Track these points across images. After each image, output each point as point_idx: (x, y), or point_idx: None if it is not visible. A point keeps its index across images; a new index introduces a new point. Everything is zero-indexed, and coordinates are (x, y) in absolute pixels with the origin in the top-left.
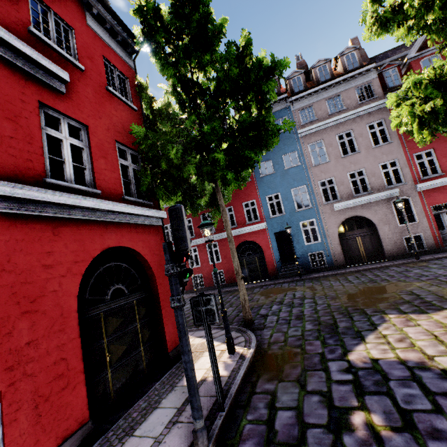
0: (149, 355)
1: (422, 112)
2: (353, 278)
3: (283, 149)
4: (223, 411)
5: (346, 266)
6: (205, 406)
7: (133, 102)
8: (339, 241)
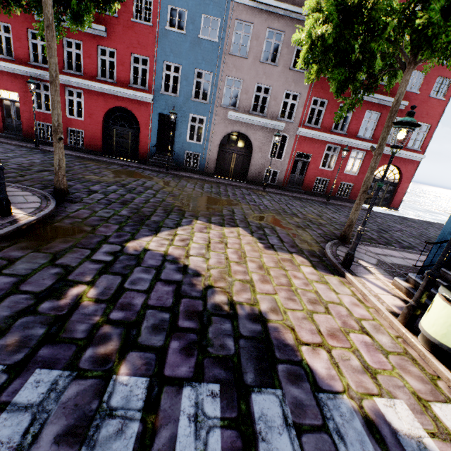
0: None
1: (317, 35)
2: (208, 186)
3: (207, 6)
4: None
5: (213, 175)
6: None
7: None
8: (219, 151)
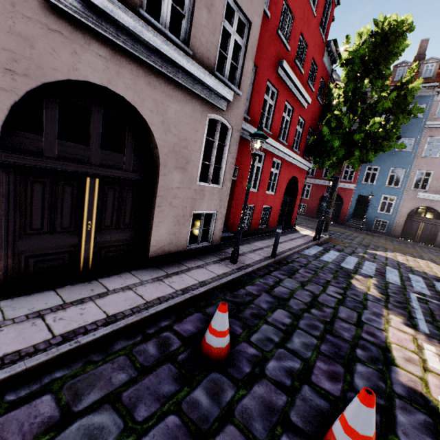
0: (285, 221)
1: None
2: (396, 242)
3: (404, 133)
4: (318, 240)
5: (399, 237)
6: (312, 238)
7: (322, 100)
8: (405, 219)
